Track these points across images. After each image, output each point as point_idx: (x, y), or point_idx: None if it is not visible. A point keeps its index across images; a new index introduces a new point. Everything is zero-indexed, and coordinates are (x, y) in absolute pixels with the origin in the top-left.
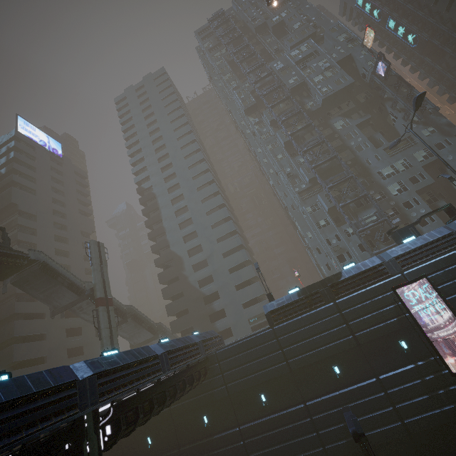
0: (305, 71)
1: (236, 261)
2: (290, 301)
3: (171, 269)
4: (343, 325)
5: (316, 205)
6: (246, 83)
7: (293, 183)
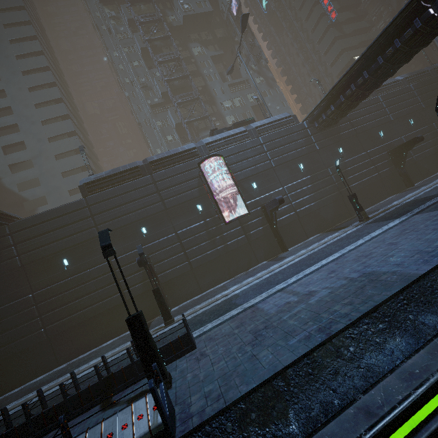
0: None
1: (73, 165)
2: (109, 174)
3: None
4: (155, 194)
5: (166, 121)
6: None
7: (147, 95)
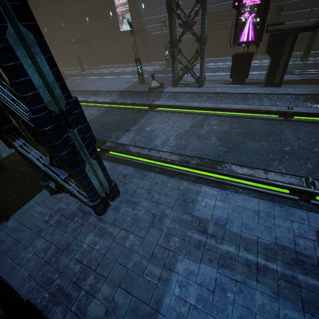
0: None
1: None
2: None
3: None
4: None
5: None
6: None
7: None
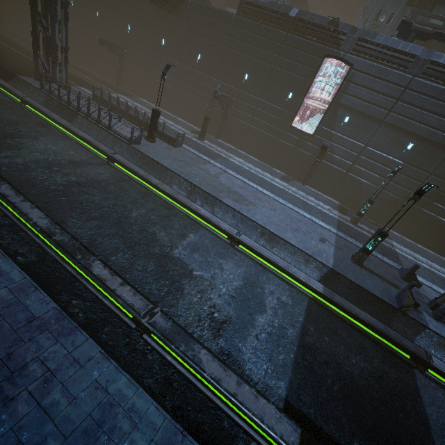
0: None
1: None
2: (264, 5)
3: None
4: (274, 55)
5: None
6: None
7: None
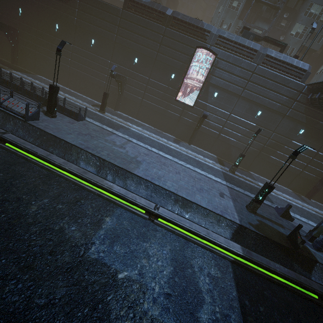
0: None
1: None
2: (145, 4)
3: None
4: (157, 44)
5: None
6: None
7: None
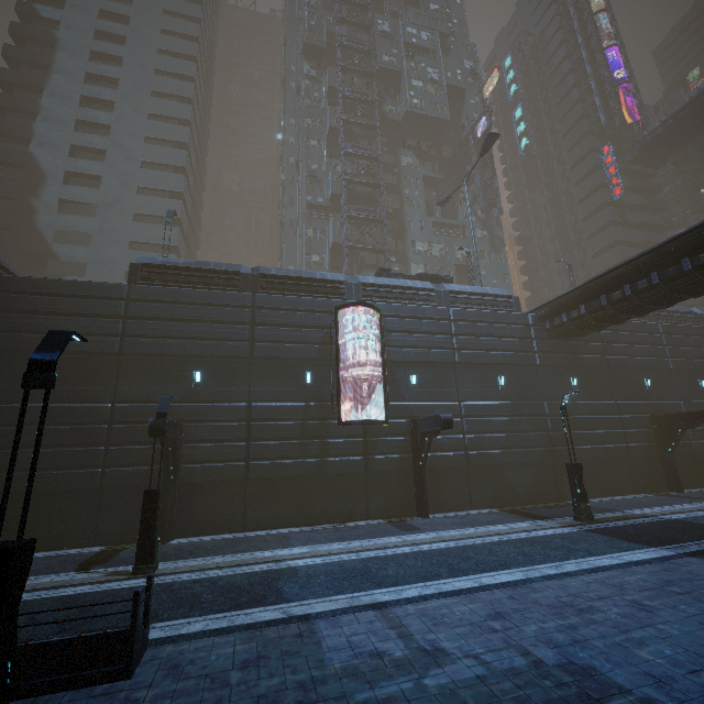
0: (409, 62)
1: (154, 238)
2: (188, 266)
3: (7, 181)
4: (245, 326)
5: (322, 234)
6: (331, 16)
7: (311, 188)
